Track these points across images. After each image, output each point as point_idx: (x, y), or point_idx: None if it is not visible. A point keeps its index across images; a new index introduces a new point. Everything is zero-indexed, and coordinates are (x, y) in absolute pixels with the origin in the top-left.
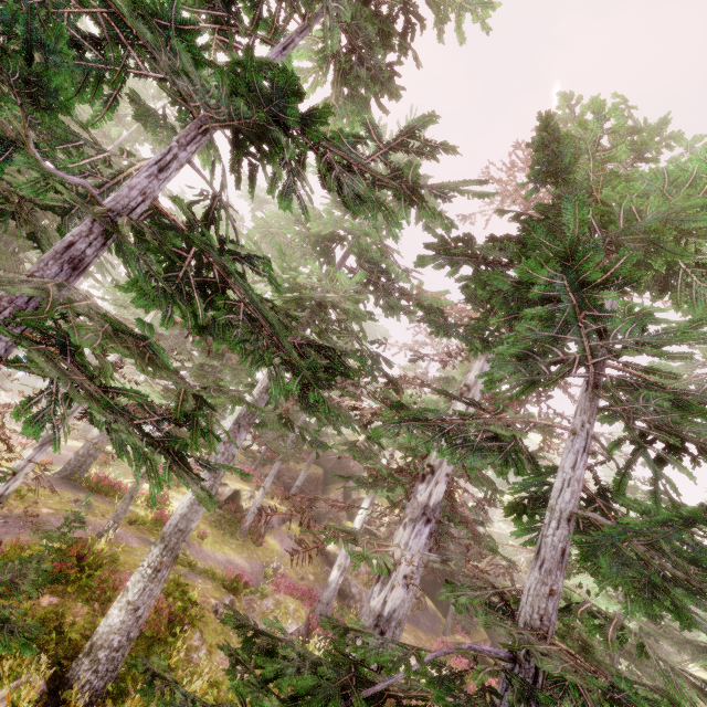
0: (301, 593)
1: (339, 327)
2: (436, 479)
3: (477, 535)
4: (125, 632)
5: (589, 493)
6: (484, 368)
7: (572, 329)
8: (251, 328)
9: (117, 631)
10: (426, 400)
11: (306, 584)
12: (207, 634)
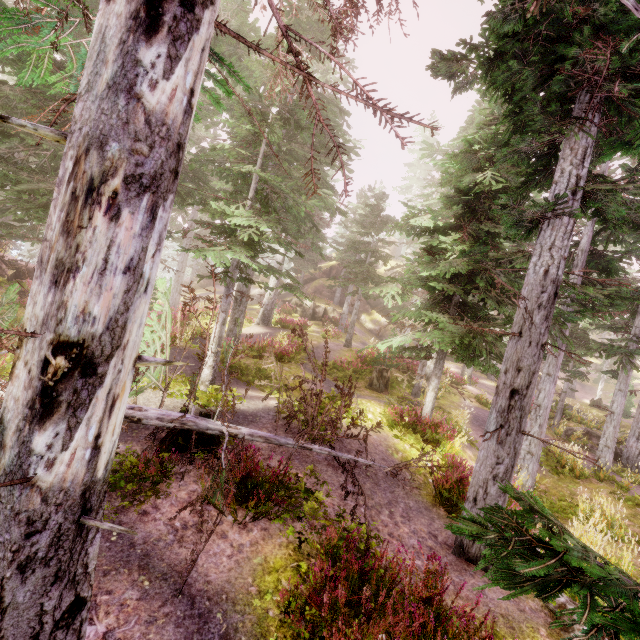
0: None
1: None
2: None
3: None
4: None
5: None
6: None
7: None
8: None
9: None
10: None
11: None
12: None
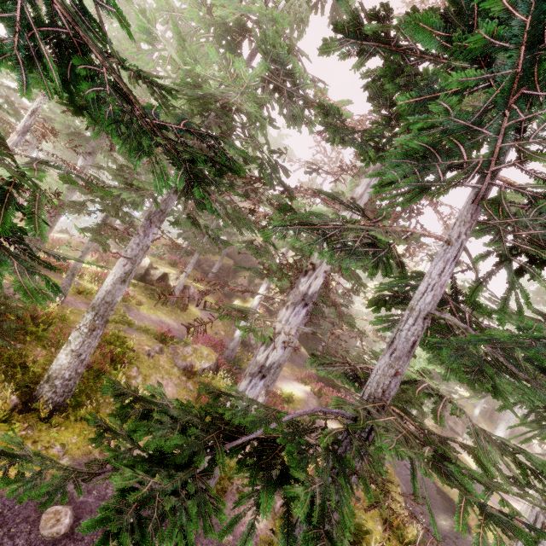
0: (214, 343)
1: (243, 134)
2: (316, 275)
3: (342, 315)
4: (73, 369)
5: (446, 296)
6: (371, 183)
7: (495, 119)
8: (122, 105)
9: (66, 368)
10: (318, 211)
11: (219, 337)
12: (142, 369)
